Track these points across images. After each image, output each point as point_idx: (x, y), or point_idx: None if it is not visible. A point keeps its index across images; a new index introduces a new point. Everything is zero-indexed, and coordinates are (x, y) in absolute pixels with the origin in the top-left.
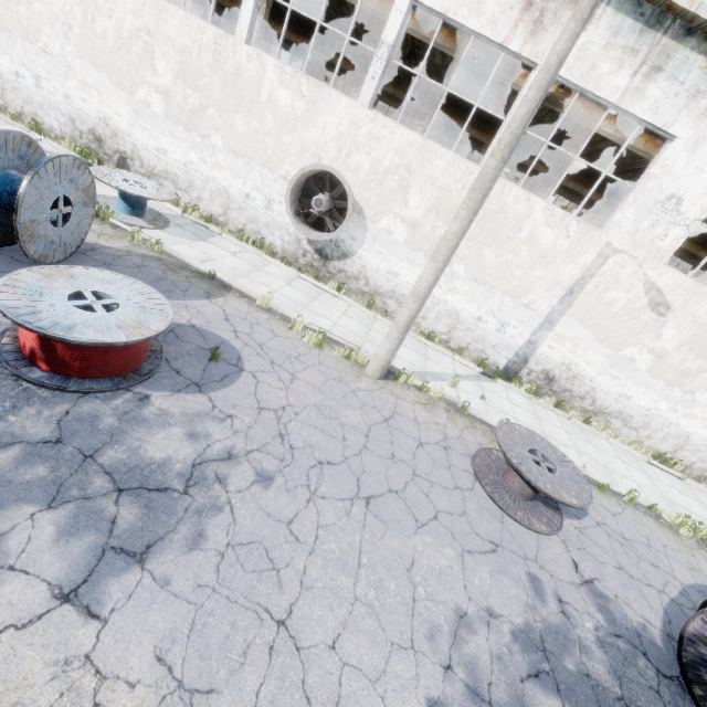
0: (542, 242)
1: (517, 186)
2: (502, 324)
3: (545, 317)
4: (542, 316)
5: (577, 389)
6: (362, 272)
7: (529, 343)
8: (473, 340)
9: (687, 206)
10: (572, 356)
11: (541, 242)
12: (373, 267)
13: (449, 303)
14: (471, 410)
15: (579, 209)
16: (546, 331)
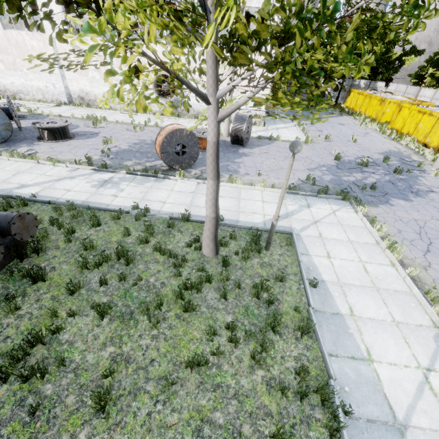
0: (36, 47)
1: (15, 30)
2: (53, 85)
3: (61, 75)
4: (60, 75)
5: (92, 98)
6: (5, 88)
7: (65, 87)
8: (52, 96)
9: (56, 11)
10: (79, 85)
11: (36, 47)
12: (6, 84)
13: (34, 85)
14: (22, 110)
15: (35, 29)
16: (65, 80)
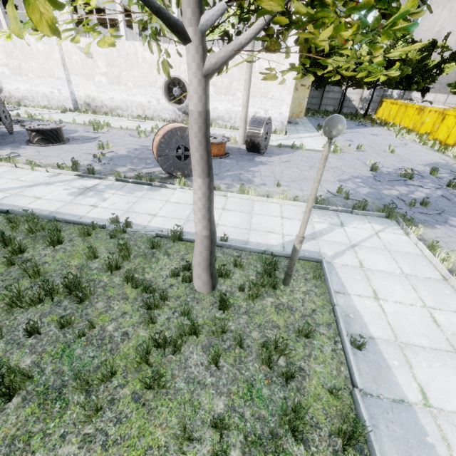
0: (42, 50)
1: None
2: (59, 90)
3: (66, 80)
4: (65, 80)
5: (98, 104)
6: (10, 94)
7: (71, 93)
8: (57, 102)
9: (62, 11)
10: (86, 91)
11: (41, 50)
12: (11, 90)
13: (40, 91)
14: (22, 116)
15: None
16: (71, 85)
